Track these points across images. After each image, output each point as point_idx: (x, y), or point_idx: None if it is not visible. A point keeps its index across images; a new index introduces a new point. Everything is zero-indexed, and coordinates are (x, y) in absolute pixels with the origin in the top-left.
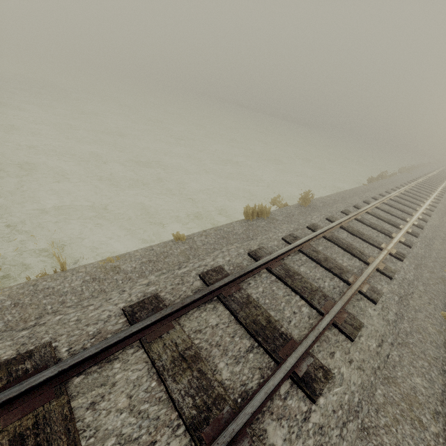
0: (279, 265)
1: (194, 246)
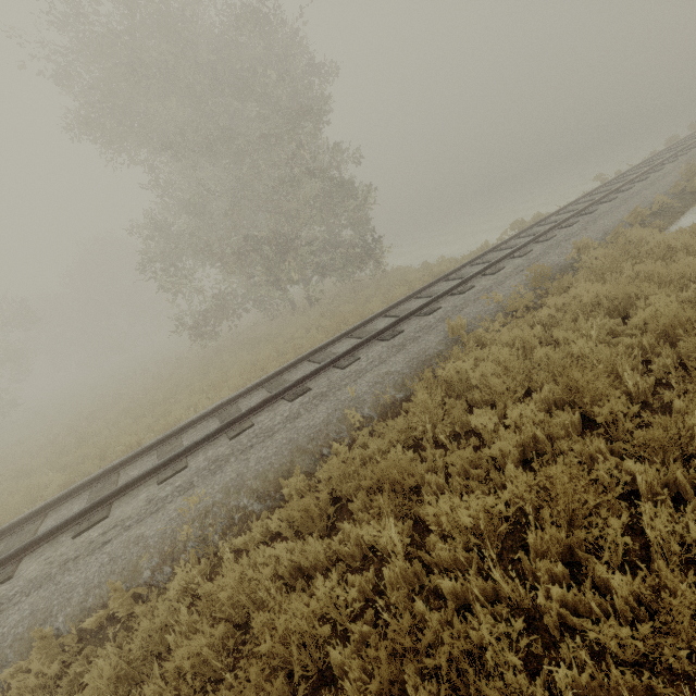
0: None
1: None
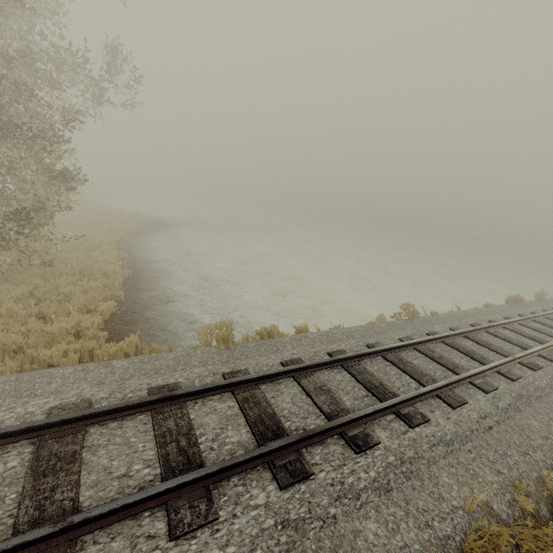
0: (551, 317)
1: (499, 309)
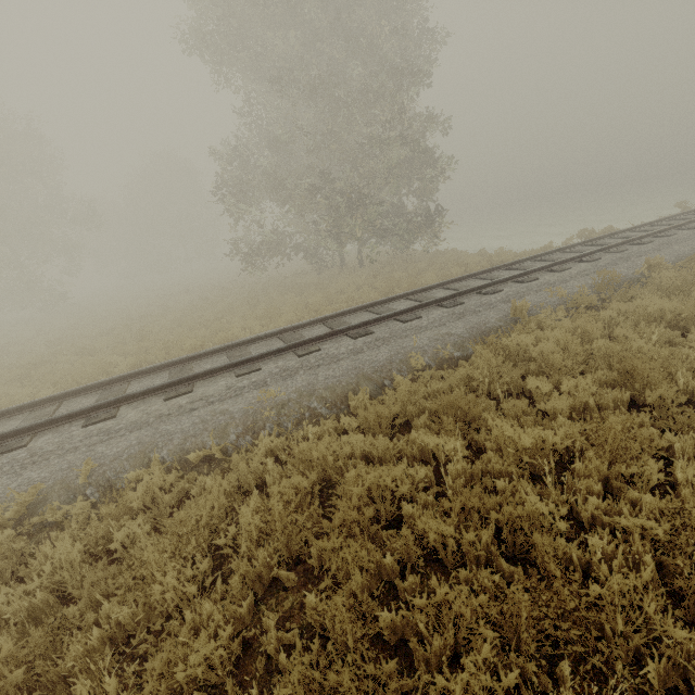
0: None
1: None
